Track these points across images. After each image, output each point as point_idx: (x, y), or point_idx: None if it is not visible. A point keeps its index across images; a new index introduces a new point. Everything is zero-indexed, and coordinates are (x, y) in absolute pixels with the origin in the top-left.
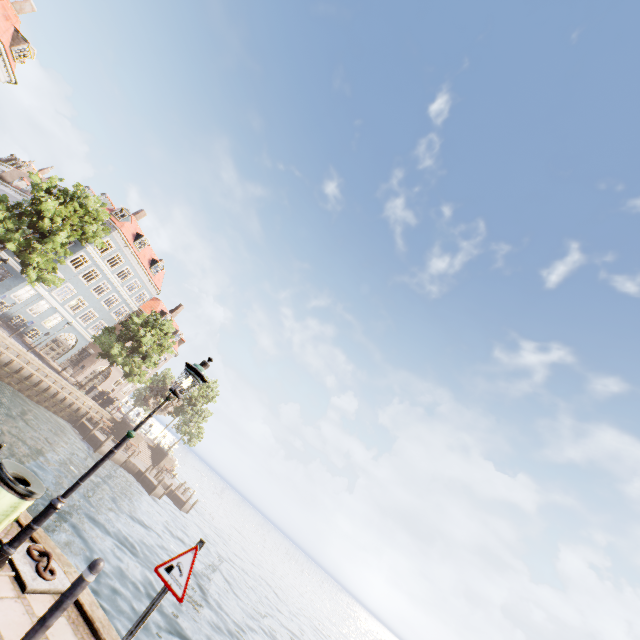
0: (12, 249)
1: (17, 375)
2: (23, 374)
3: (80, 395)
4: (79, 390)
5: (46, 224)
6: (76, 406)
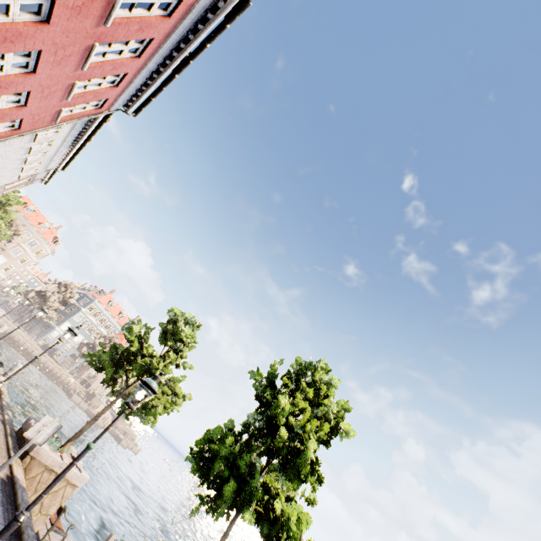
0: (36, 306)
1: (39, 362)
2: (42, 362)
3: (68, 375)
4: (69, 374)
5: (49, 295)
6: (67, 381)
